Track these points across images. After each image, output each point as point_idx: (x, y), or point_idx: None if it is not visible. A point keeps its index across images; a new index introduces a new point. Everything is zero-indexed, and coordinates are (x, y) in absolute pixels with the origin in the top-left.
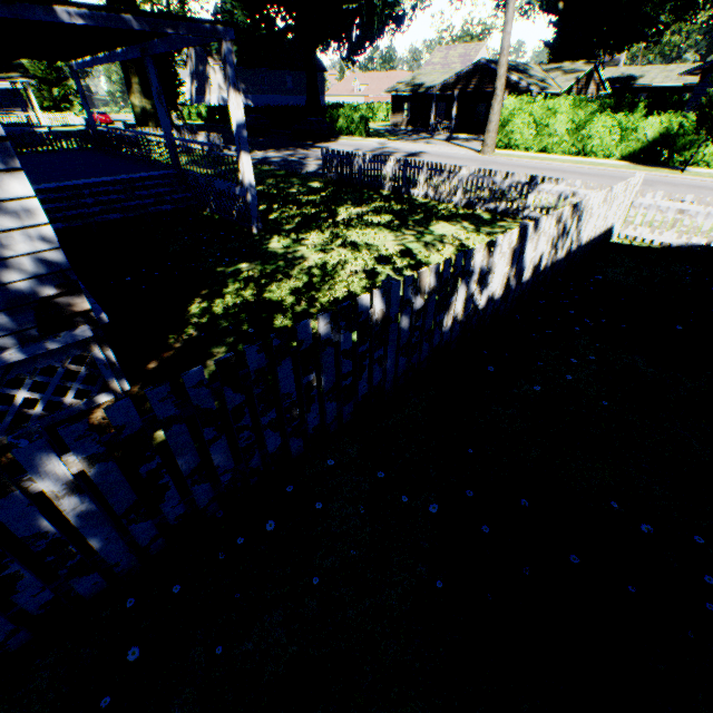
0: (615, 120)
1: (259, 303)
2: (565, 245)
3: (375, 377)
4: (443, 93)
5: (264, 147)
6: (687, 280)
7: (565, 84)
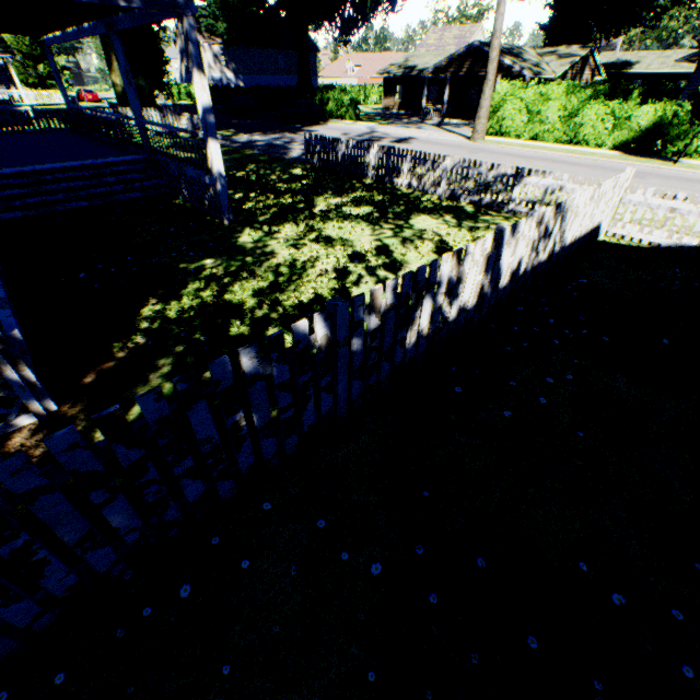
0: (608, 108)
1: (217, 306)
2: (547, 247)
3: (324, 404)
4: (436, 76)
5: (251, 130)
6: (676, 285)
7: (559, 68)
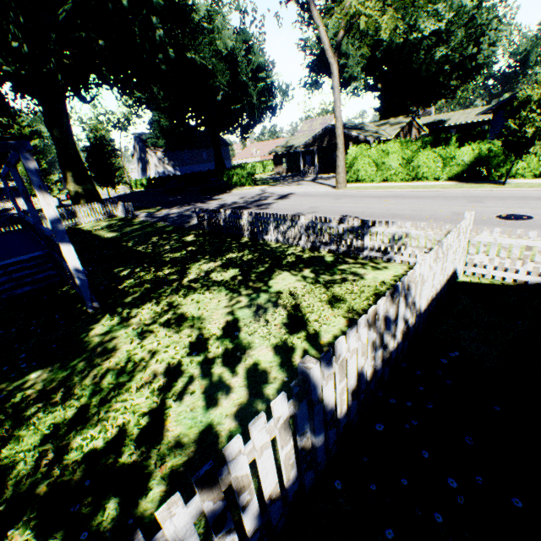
0: (436, 153)
1: None
2: (398, 328)
3: None
4: (307, 149)
5: (173, 204)
6: None
7: (393, 132)
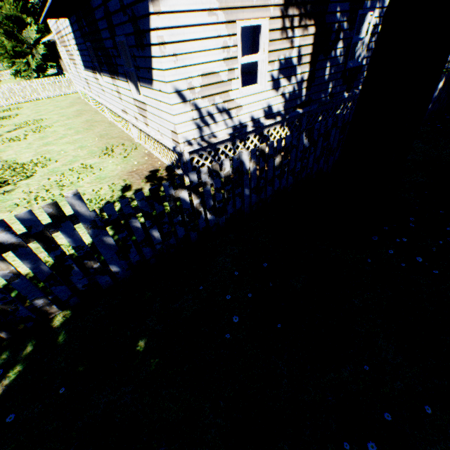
0: None
1: None
2: None
3: None
4: None
5: None
6: None
7: None
